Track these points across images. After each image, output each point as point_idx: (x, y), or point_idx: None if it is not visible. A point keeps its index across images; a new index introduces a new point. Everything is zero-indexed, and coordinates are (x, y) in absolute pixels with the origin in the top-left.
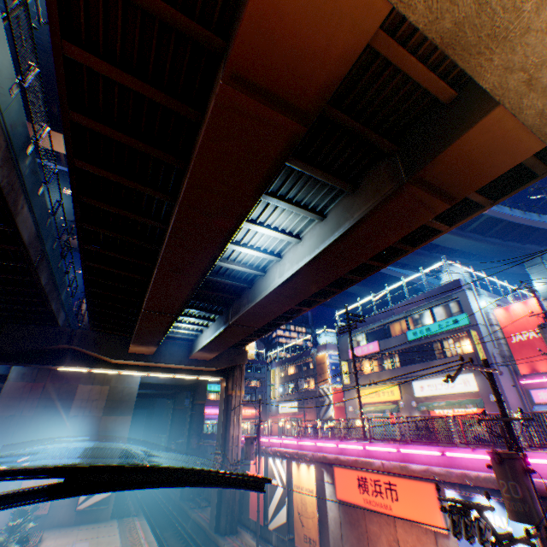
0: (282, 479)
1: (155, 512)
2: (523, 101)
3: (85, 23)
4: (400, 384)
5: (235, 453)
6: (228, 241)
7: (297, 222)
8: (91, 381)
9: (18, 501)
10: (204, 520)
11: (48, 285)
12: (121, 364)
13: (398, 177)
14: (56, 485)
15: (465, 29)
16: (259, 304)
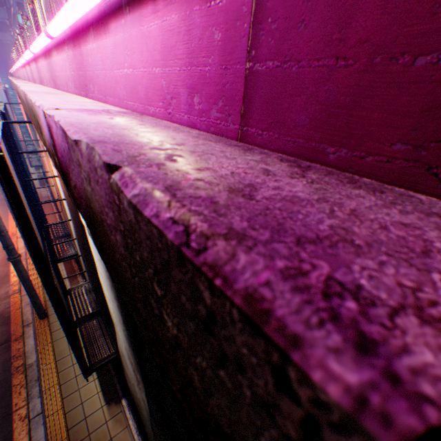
0: None
1: None
2: None
3: None
4: None
5: None
6: None
7: None
8: None
9: None
10: None
11: None
12: None
13: None
14: None
15: None
16: None
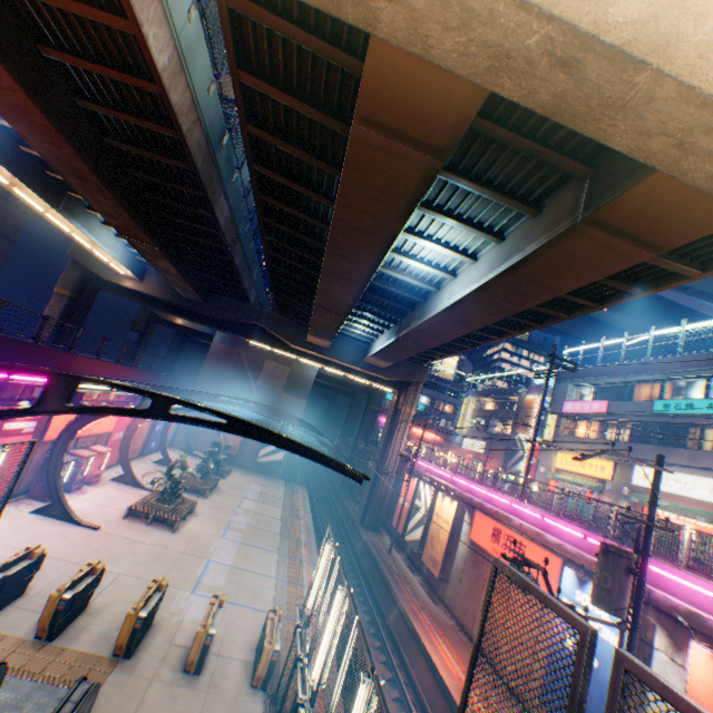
0: (426, 504)
1: (317, 489)
2: (681, 164)
3: (254, 52)
4: (617, 462)
5: (391, 466)
6: (382, 257)
7: (473, 240)
8: (275, 359)
9: (203, 424)
10: (354, 511)
11: (241, 265)
12: (299, 351)
13: (575, 213)
14: (222, 423)
15: (568, 100)
16: (426, 324)
